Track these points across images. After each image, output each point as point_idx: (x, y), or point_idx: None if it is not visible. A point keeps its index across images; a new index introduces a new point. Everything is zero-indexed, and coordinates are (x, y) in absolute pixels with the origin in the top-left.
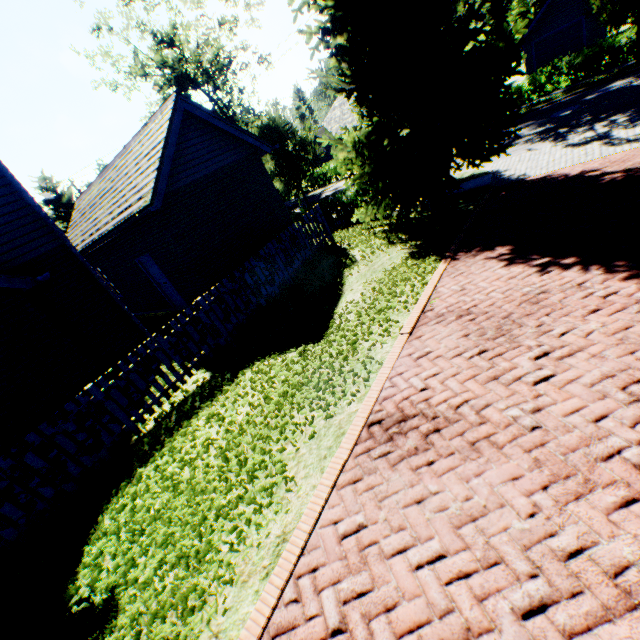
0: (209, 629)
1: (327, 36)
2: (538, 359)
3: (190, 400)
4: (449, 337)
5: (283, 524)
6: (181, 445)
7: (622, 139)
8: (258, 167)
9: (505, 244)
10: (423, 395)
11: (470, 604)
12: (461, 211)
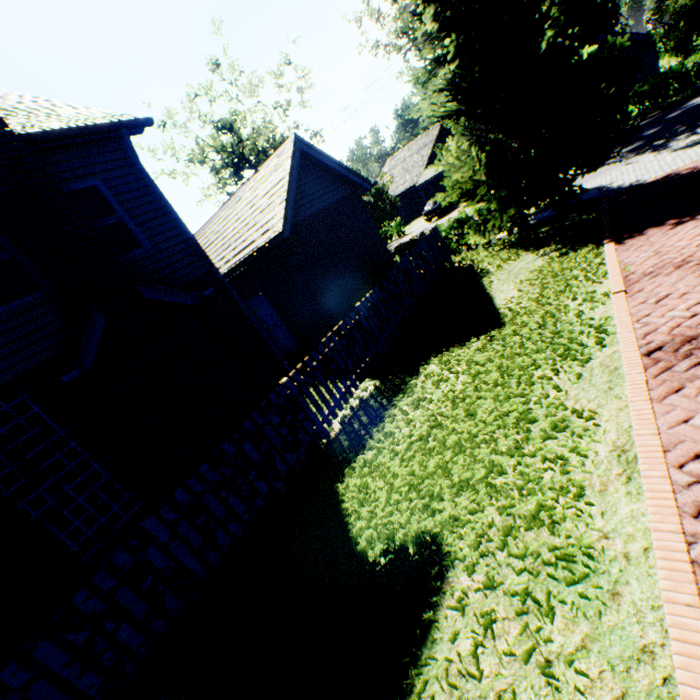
0: (596, 529)
1: (435, 69)
2: None
3: (371, 402)
4: (682, 280)
5: (608, 442)
6: (394, 431)
7: None
8: (358, 205)
9: (675, 217)
10: (698, 319)
11: None
12: (582, 219)
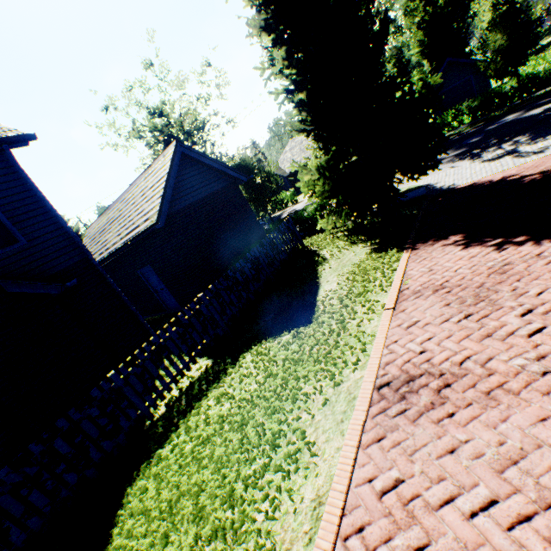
0: None
1: (290, 94)
2: (524, 316)
3: (196, 384)
4: (431, 307)
5: (315, 488)
6: (195, 425)
7: (529, 152)
8: (237, 193)
9: (456, 233)
10: (423, 357)
11: (542, 547)
12: (407, 215)
